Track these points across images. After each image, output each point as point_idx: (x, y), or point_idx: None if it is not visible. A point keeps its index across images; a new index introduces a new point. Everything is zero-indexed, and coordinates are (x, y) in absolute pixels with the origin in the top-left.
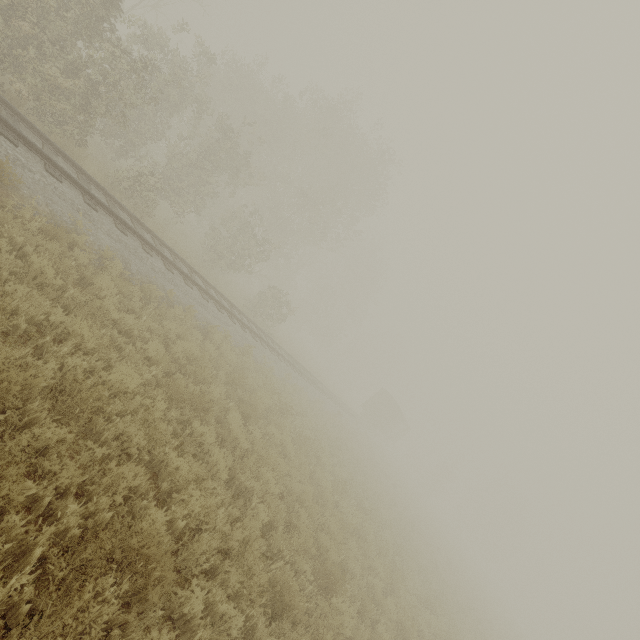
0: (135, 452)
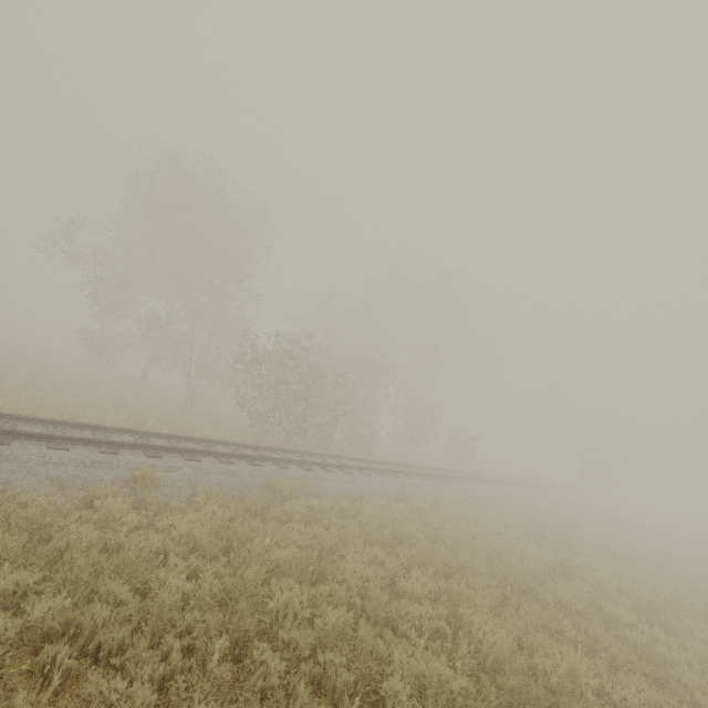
0: (593, 580)
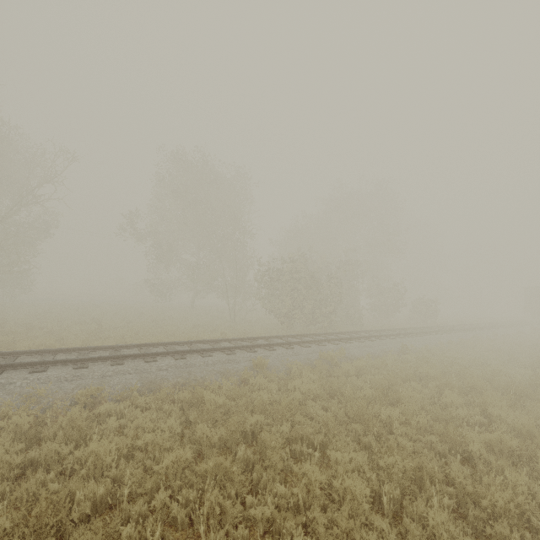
0: None
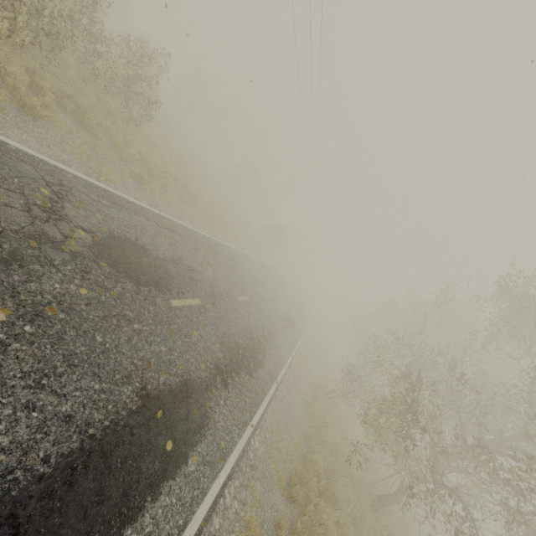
0: None
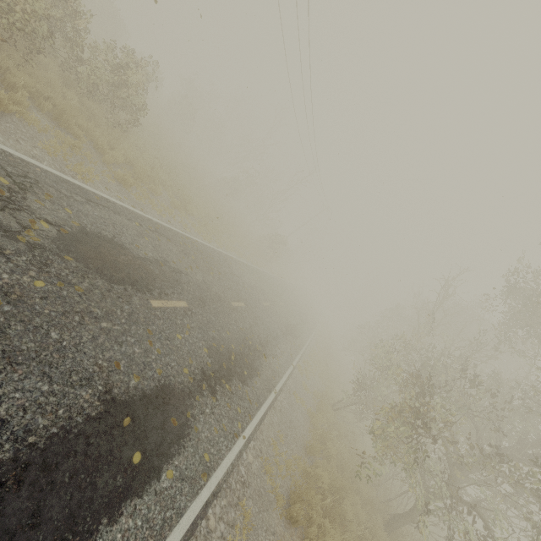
0: None
